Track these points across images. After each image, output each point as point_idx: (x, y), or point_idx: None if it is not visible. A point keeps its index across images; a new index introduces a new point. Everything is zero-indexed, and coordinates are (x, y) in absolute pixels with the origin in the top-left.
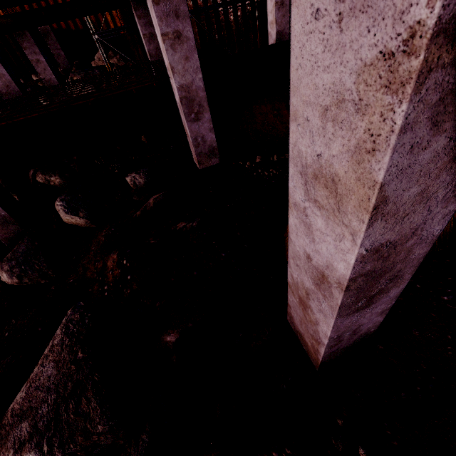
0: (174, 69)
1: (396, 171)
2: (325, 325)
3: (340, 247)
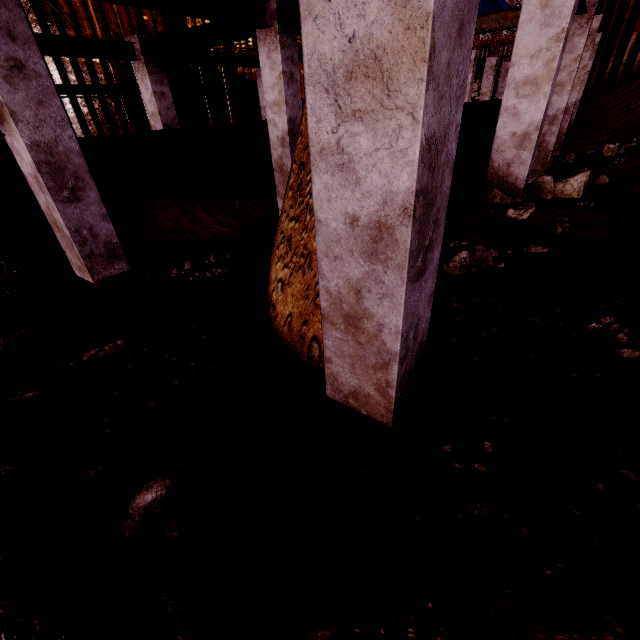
0: (16, 115)
1: (439, 4)
2: (393, 314)
3: (399, 149)
